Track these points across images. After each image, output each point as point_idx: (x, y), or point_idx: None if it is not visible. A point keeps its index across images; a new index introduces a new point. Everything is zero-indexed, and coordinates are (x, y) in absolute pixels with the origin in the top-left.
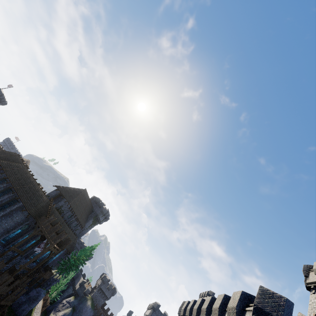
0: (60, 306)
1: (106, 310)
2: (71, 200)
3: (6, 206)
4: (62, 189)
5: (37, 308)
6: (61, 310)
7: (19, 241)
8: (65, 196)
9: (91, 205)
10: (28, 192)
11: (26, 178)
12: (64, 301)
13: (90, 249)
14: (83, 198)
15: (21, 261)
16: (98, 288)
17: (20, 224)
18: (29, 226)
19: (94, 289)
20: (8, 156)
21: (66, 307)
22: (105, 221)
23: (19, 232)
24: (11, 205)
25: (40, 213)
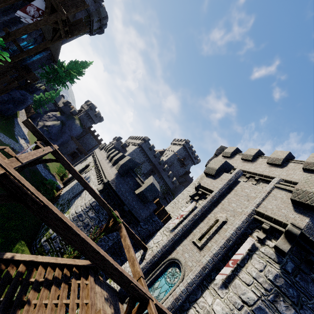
0: (46, 117)
1: (93, 131)
2: None
3: None
4: None
5: (21, 112)
6: (48, 121)
7: None
8: None
9: None
10: None
11: None
12: (49, 114)
13: (83, 66)
14: None
15: None
16: (85, 112)
17: None
18: None
19: (79, 112)
20: None
21: (54, 120)
22: (98, 33)
23: None
24: None
25: None
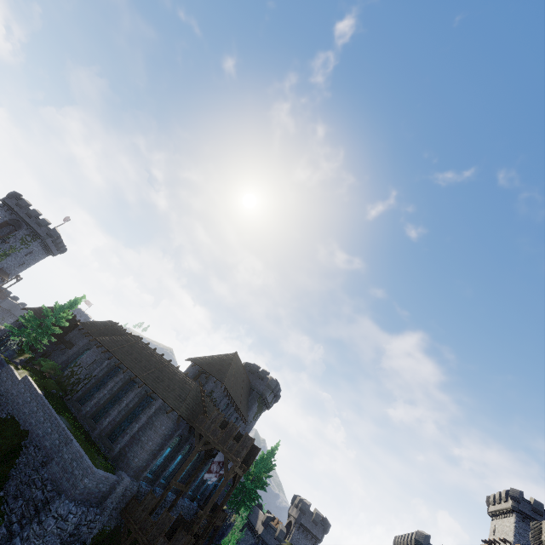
0: None
1: None
2: (224, 376)
3: (136, 411)
4: (202, 361)
5: None
6: None
7: (169, 469)
8: (212, 373)
9: (248, 379)
10: (162, 379)
11: (148, 356)
12: None
13: (271, 457)
14: (237, 370)
15: (178, 504)
16: (297, 525)
17: (169, 438)
18: (181, 438)
19: (289, 528)
20: (103, 329)
21: None
22: (275, 402)
23: (168, 453)
24: (145, 408)
25: (192, 410)
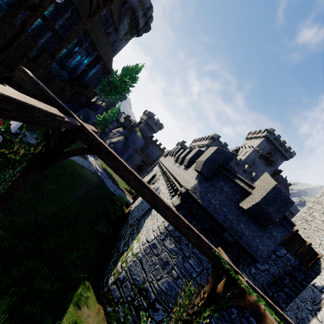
0: (111, 134)
1: (155, 141)
2: None
3: None
4: None
5: None
6: (114, 138)
7: None
8: None
9: None
10: None
11: None
12: (113, 131)
13: (135, 69)
14: None
15: None
16: (145, 123)
17: None
18: None
19: (139, 124)
20: None
21: (118, 135)
22: (145, 32)
23: None
24: None
25: None
